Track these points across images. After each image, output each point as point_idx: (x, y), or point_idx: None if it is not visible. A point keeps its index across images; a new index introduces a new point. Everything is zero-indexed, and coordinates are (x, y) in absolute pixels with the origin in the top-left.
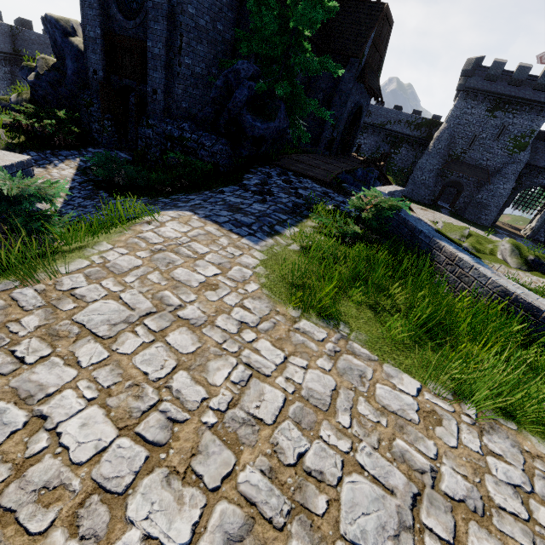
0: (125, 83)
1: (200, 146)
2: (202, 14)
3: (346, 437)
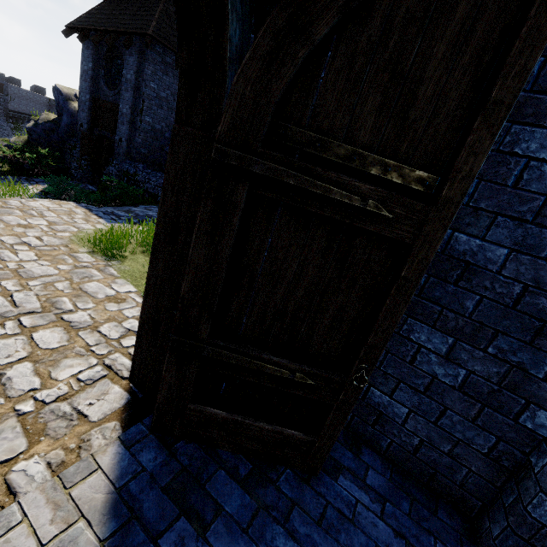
0: (102, 133)
1: (147, 180)
2: (163, 89)
3: (21, 287)
